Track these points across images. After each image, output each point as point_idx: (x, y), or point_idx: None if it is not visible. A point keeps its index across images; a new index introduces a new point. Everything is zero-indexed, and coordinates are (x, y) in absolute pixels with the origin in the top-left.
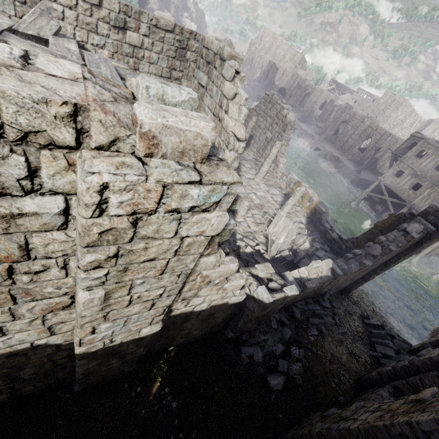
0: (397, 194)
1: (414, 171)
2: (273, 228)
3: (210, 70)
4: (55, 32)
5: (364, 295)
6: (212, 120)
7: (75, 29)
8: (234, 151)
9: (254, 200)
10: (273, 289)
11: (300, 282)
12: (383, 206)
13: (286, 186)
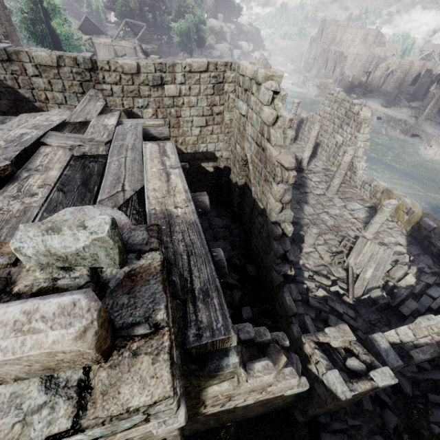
0: None
1: None
2: (354, 257)
3: (248, 97)
4: (101, 111)
5: None
6: (256, 150)
7: (123, 100)
8: (284, 183)
9: (326, 221)
10: (353, 370)
11: (401, 350)
12: None
13: (370, 196)
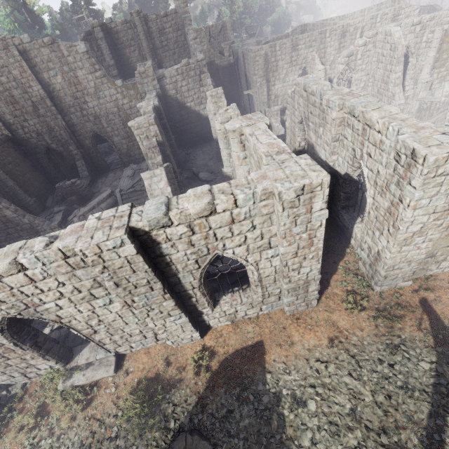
0: None
1: None
2: None
3: None
4: None
5: None
6: None
7: None
8: None
9: None
10: None
11: None
12: None
13: None
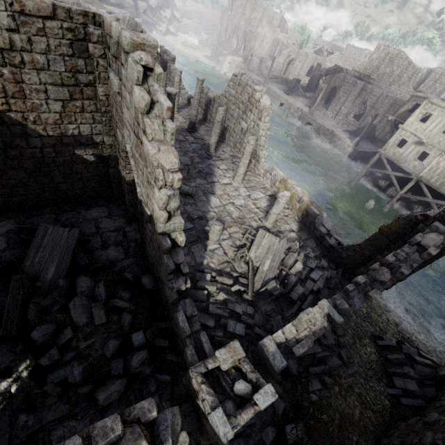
0: (401, 167)
1: (419, 139)
2: (255, 250)
3: (119, 68)
4: None
5: (374, 300)
6: (135, 142)
7: None
8: (168, 188)
9: (231, 213)
10: (240, 395)
11: (286, 349)
12: (387, 180)
13: (271, 185)
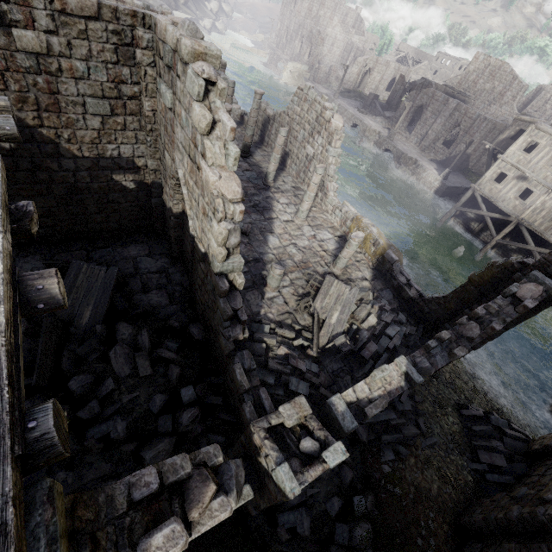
0: (499, 207)
1: (521, 173)
2: (321, 300)
3: (173, 80)
4: None
5: (460, 364)
6: (189, 167)
7: None
8: (228, 221)
9: (293, 256)
10: (306, 453)
11: (357, 409)
12: (481, 223)
13: (341, 223)
